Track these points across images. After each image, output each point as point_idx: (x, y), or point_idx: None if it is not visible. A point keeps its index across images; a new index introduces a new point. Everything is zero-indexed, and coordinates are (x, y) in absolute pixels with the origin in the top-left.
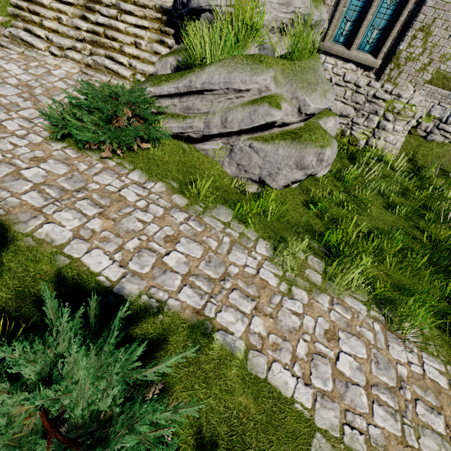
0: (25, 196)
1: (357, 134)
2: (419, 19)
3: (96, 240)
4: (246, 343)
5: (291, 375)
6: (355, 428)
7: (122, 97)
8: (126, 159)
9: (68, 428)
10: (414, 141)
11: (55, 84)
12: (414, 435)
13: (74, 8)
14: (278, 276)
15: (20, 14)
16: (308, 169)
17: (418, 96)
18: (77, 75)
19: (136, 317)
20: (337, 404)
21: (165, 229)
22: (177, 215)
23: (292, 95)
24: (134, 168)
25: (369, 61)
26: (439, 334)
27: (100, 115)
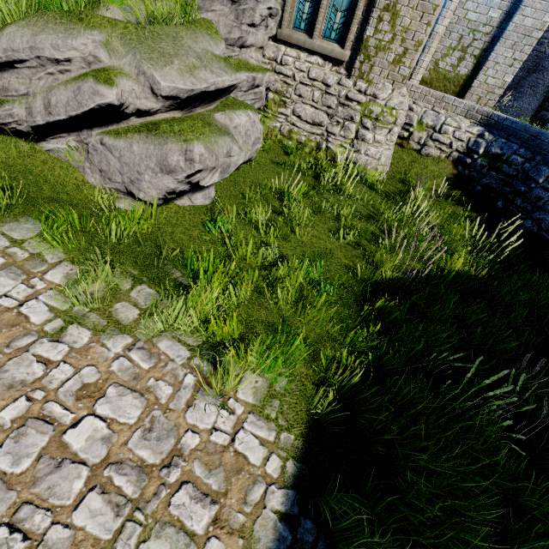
0: None
1: (334, 147)
2: None
3: None
4: None
5: None
6: (21, 530)
7: None
8: None
9: None
10: (407, 157)
11: None
12: (136, 538)
13: None
14: (56, 311)
15: None
16: (177, 173)
17: (398, 96)
18: None
19: None
20: (14, 494)
21: None
22: None
23: (137, 69)
24: None
25: (336, 52)
26: (300, 389)
27: None
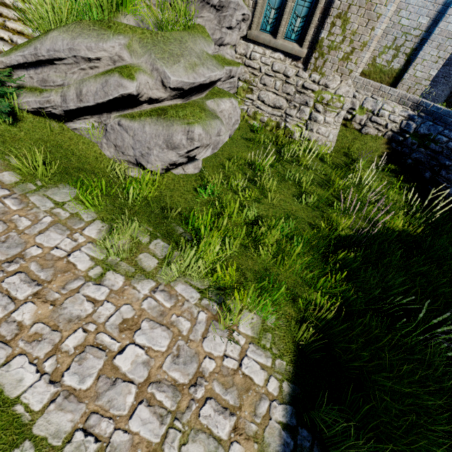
0: None
1: (291, 126)
2: (335, 5)
3: None
4: None
5: (35, 371)
6: (93, 434)
7: None
8: None
9: None
10: (350, 135)
11: None
12: (178, 442)
13: None
14: (96, 260)
15: None
16: (179, 149)
17: (345, 86)
18: None
19: None
20: (83, 406)
21: None
22: None
23: (151, 66)
24: None
25: (295, 50)
26: (286, 325)
27: None
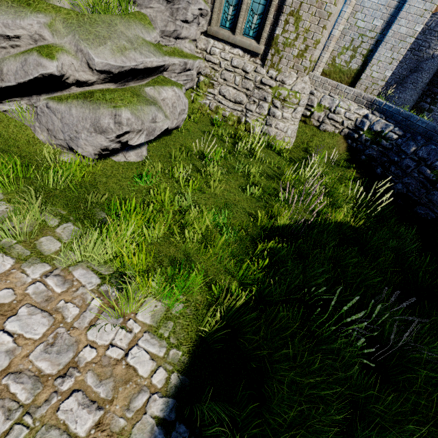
0: None
1: (252, 121)
2: (288, 3)
3: None
4: None
5: None
6: None
7: None
8: None
9: None
10: (309, 131)
11: None
12: None
13: None
14: None
15: None
16: (108, 133)
17: (301, 83)
18: None
19: None
20: None
21: None
22: None
23: (76, 47)
24: None
25: (253, 46)
26: (194, 313)
27: None
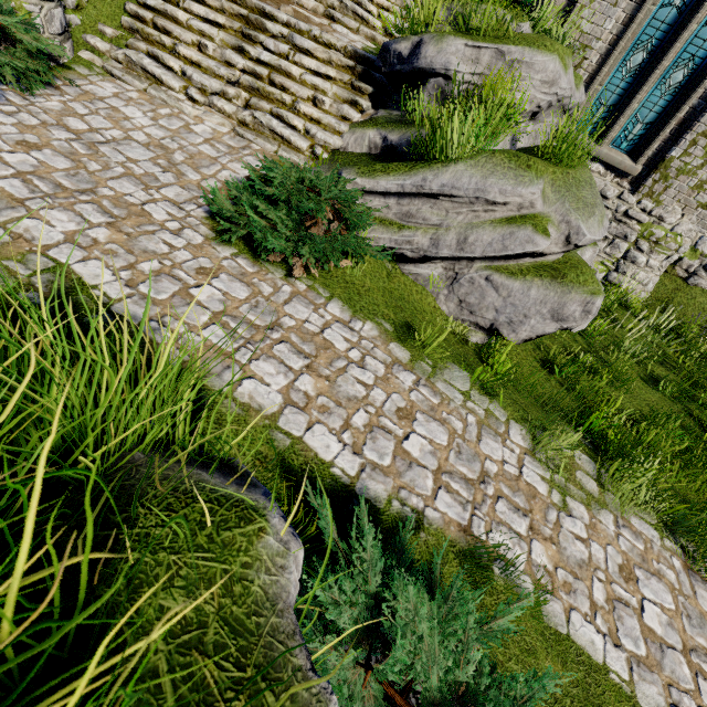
0: (206, 333)
1: (594, 263)
2: (704, 120)
3: (315, 410)
4: (532, 580)
5: (596, 631)
6: None
7: (327, 191)
8: (318, 281)
9: (422, 705)
10: (669, 283)
11: (200, 148)
12: None
13: (225, 32)
14: (546, 480)
15: (143, 30)
16: (567, 322)
17: (688, 223)
18: (228, 137)
19: (394, 534)
20: (657, 676)
21: (393, 397)
22: (403, 377)
23: (561, 217)
24: (331, 295)
25: (625, 165)
26: None
27: (293, 213)
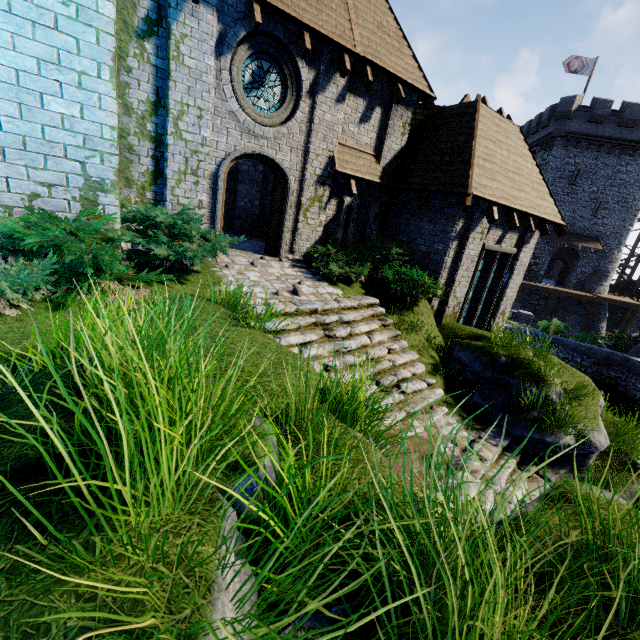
0: None
1: None
2: (500, 308)
3: None
4: None
5: None
6: None
7: None
8: None
9: None
10: None
11: None
12: None
13: None
14: None
15: None
16: None
17: None
18: None
19: None
20: None
21: None
22: None
23: None
24: None
25: None
26: None
27: None
